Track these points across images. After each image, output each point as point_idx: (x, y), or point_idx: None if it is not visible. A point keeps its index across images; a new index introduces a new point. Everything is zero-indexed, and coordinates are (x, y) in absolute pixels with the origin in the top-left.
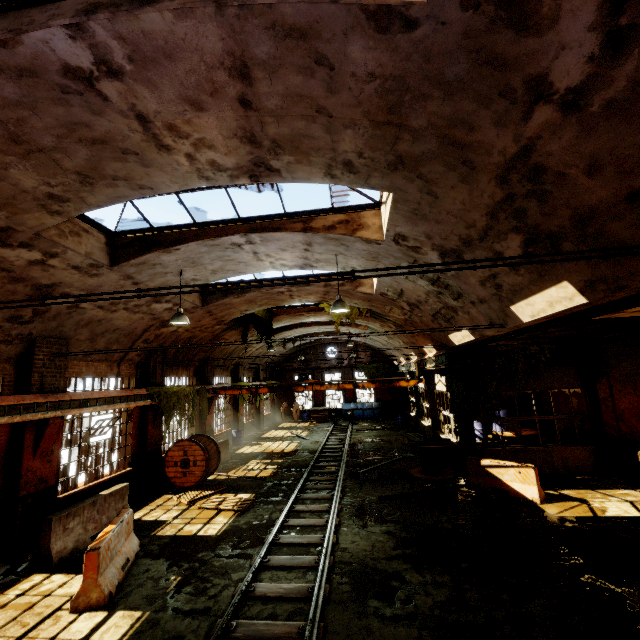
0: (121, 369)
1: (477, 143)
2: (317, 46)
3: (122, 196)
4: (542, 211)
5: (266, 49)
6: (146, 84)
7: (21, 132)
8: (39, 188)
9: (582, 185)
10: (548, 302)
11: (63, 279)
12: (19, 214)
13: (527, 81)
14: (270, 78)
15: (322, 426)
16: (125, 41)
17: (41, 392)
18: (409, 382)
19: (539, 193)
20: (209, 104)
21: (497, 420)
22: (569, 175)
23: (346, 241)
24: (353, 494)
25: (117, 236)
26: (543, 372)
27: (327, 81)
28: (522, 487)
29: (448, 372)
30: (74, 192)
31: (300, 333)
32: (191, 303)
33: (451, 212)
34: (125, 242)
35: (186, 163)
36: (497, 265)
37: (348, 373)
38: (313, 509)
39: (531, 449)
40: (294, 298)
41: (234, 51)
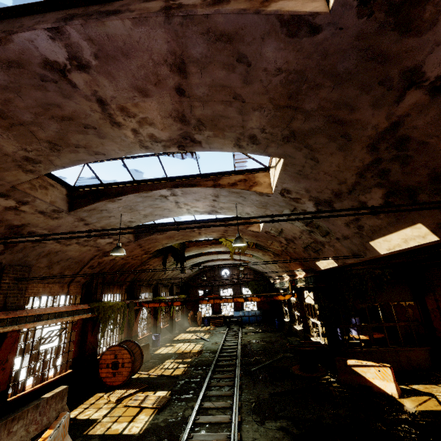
0: (70, 289)
1: (355, 121)
2: (239, 48)
3: (81, 159)
4: (403, 171)
5: (200, 50)
6: (106, 76)
7: (7, 110)
8: (18, 152)
9: (440, 151)
10: (403, 239)
11: (31, 221)
12: (0, 172)
13: (403, 72)
14: (201, 72)
15: (219, 330)
16: (93, 42)
17: (3, 310)
18: (285, 296)
19: (402, 157)
20: (153, 92)
21: (354, 327)
22: (429, 143)
23: (244, 194)
24: (249, 391)
25: (75, 189)
26: (385, 289)
27: (244, 75)
28: (382, 383)
29: (316, 289)
30: (45, 156)
31: (203, 259)
32: (127, 238)
33: (327, 172)
34: (81, 194)
35: (131, 136)
36: (393, 211)
37: (237, 288)
38: (218, 406)
39: (382, 350)
40: (202, 235)
41: (176, 51)
